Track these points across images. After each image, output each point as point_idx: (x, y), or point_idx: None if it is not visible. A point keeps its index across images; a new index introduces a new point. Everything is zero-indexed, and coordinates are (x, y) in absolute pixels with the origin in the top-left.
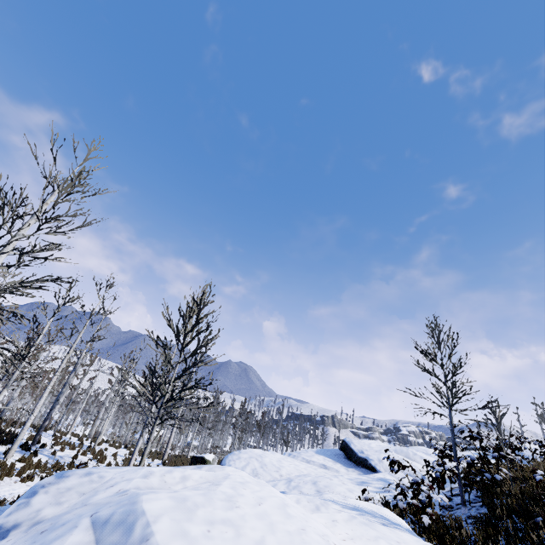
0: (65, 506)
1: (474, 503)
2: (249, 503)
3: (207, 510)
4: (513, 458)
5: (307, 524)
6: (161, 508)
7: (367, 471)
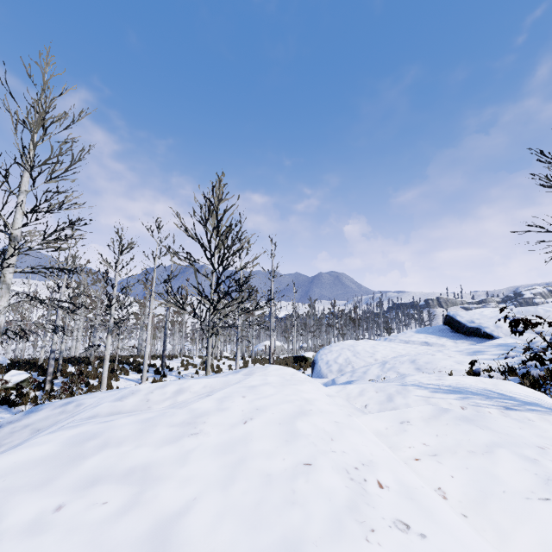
0: (0, 450)
1: None
2: (224, 423)
3: (117, 452)
4: None
5: (329, 446)
6: (10, 466)
7: (481, 340)
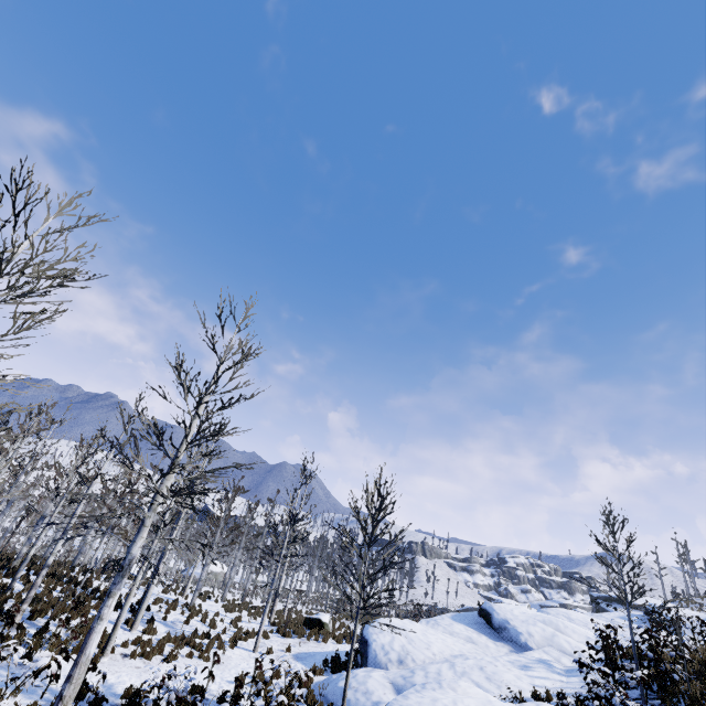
0: None
1: (651, 700)
2: None
3: None
4: (690, 658)
5: None
6: None
7: (517, 646)
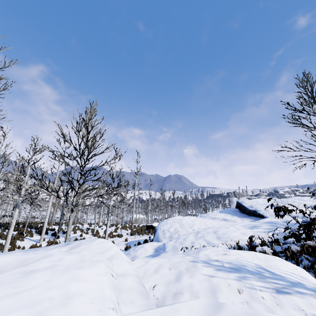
0: None
1: None
2: None
3: None
4: None
5: None
6: None
7: (257, 218)
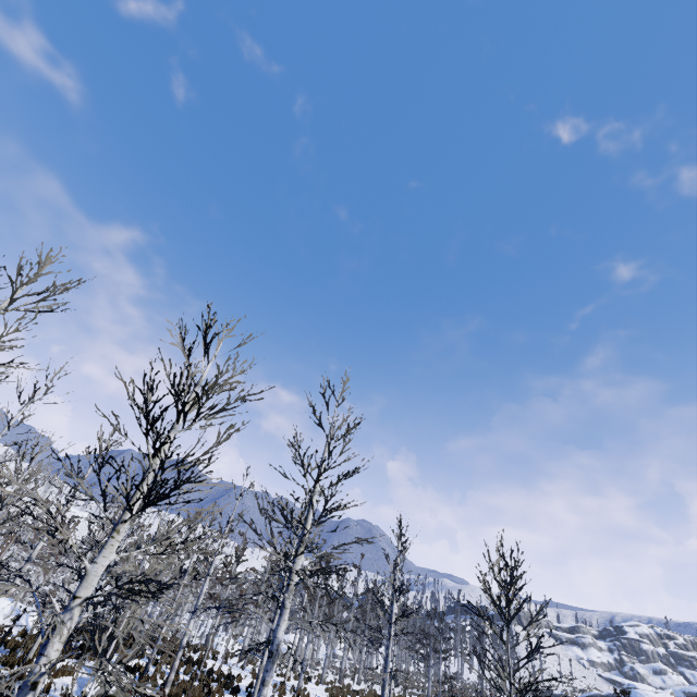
0: None
1: None
2: None
3: None
4: None
5: None
6: None
7: None
